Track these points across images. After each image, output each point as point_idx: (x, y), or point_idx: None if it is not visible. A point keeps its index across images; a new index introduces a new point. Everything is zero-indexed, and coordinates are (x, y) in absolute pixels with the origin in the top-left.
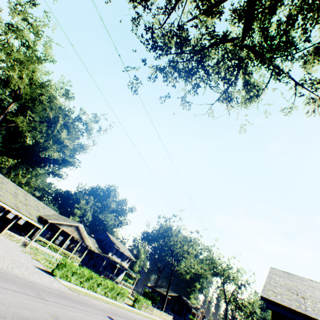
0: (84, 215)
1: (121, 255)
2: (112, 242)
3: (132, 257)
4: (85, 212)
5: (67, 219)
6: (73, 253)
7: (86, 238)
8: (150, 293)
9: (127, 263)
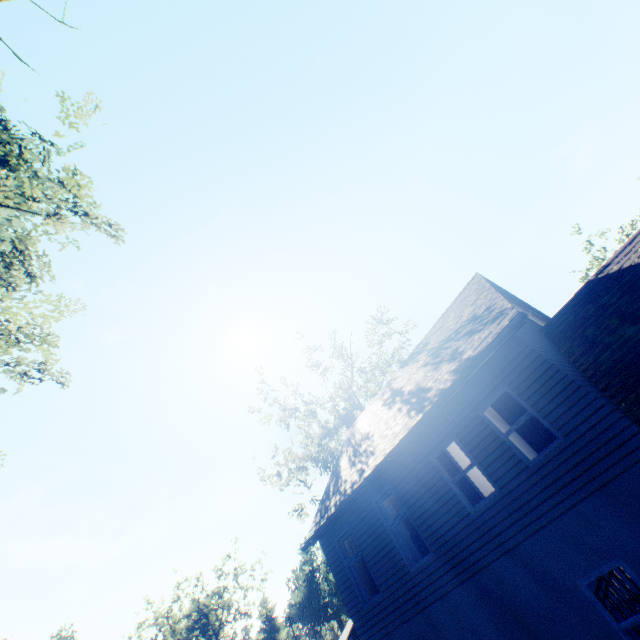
0: None
1: None
2: None
3: None
4: None
5: None
6: None
7: None
8: None
9: None
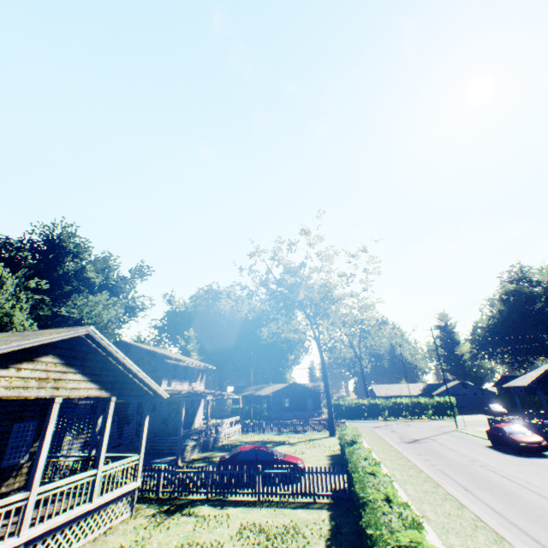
0: (4, 328)
1: (187, 373)
2: (155, 355)
3: (209, 366)
4: (2, 317)
5: None
6: (101, 463)
7: (125, 377)
8: (246, 408)
9: (201, 381)
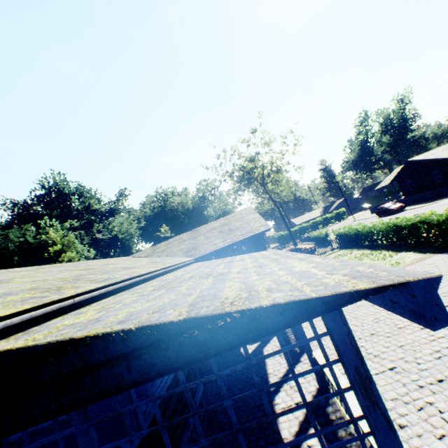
0: None
1: None
2: None
3: None
4: None
5: (211, 227)
6: None
7: None
8: None
9: None
